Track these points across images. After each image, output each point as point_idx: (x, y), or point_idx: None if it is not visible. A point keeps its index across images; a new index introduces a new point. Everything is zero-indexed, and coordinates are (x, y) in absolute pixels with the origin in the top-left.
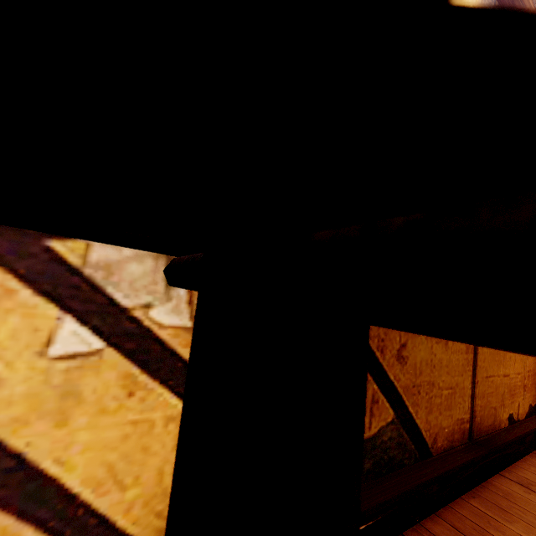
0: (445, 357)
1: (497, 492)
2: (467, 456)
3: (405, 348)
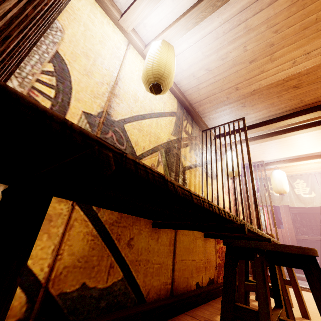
0: (156, 247)
1: (178, 320)
2: (164, 301)
3: (133, 240)
